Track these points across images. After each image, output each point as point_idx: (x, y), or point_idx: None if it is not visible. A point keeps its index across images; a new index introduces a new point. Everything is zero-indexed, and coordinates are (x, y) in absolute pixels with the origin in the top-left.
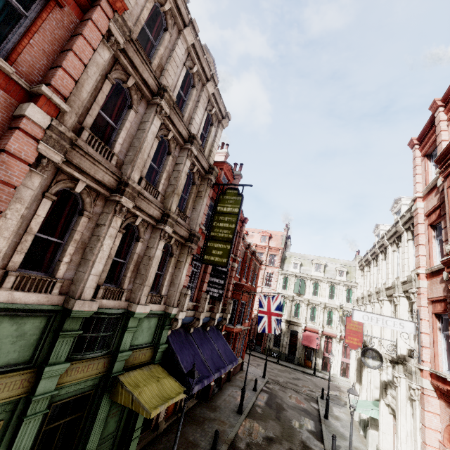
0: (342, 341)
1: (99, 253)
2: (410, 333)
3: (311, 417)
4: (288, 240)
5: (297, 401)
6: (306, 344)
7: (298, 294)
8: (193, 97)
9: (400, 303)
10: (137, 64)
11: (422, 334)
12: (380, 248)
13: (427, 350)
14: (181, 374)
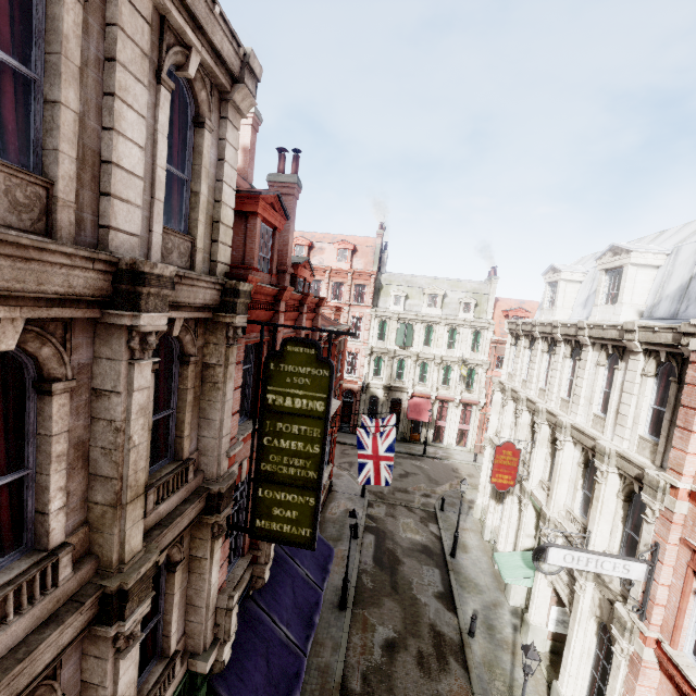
0: (462, 404)
1: None
2: (638, 579)
3: (434, 561)
4: (384, 252)
5: (413, 533)
6: (415, 418)
7: (402, 347)
8: (68, 50)
9: (607, 482)
10: None
11: (658, 586)
12: (566, 337)
13: (661, 609)
14: None
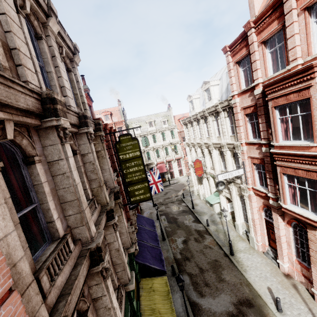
0: (176, 160)
1: (116, 315)
2: (242, 174)
3: (188, 213)
4: (124, 111)
5: (177, 208)
6: (161, 172)
7: (146, 147)
8: (48, 56)
9: (227, 154)
10: (3, 96)
11: (247, 173)
12: (201, 116)
13: (250, 179)
14: (155, 270)
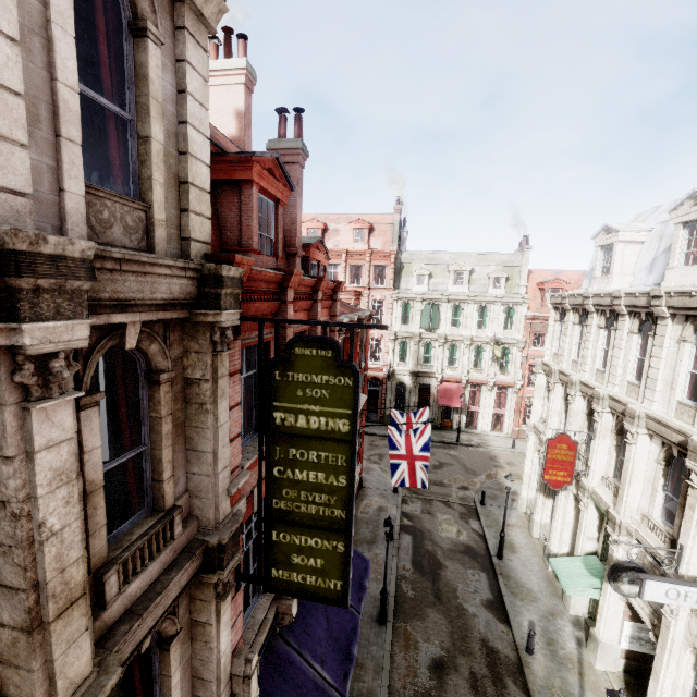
0: (496, 387)
1: None
2: None
3: (479, 563)
4: (403, 229)
5: (453, 531)
6: (446, 405)
7: (428, 330)
8: None
9: None
10: None
11: None
12: (633, 308)
13: None
14: None
